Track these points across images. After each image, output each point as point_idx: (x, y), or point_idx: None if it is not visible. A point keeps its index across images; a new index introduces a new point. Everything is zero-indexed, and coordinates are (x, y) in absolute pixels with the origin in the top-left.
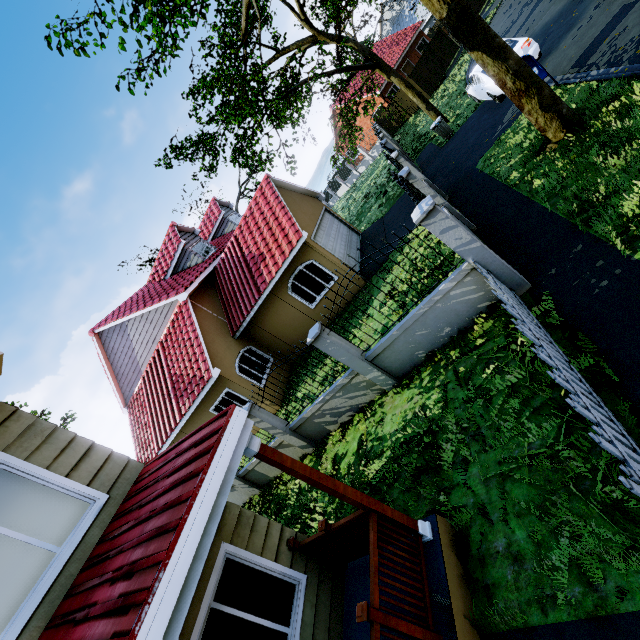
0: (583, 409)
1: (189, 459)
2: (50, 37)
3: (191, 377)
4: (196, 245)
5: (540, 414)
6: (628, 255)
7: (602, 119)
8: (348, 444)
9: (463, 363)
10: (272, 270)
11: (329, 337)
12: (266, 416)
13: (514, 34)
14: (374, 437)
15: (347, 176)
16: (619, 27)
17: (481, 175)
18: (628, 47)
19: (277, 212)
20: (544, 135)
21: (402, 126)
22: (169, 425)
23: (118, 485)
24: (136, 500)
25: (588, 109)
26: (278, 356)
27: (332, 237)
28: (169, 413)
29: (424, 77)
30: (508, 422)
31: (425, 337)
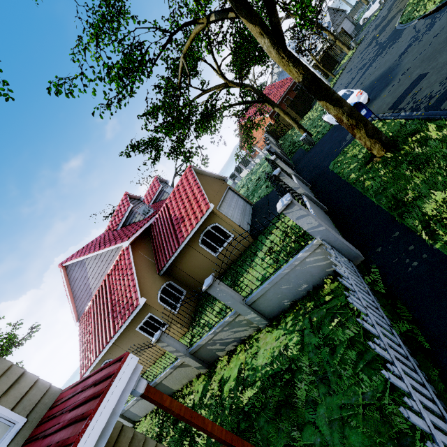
0: (397, 379)
1: (86, 398)
2: (50, 87)
3: (125, 303)
4: (140, 208)
5: (371, 368)
6: (431, 244)
7: (408, 145)
8: (231, 370)
9: (316, 314)
10: (188, 229)
11: (219, 286)
12: (172, 341)
13: (353, 85)
14: (250, 367)
15: (248, 164)
16: (417, 87)
17: (331, 173)
18: (423, 100)
19: (194, 190)
20: (371, 152)
21: (283, 135)
22: (105, 338)
23: (37, 409)
24: (44, 427)
25: (400, 137)
26: (190, 289)
27: (232, 207)
28: (107, 329)
29: (297, 107)
30: (347, 371)
31: (289, 290)
